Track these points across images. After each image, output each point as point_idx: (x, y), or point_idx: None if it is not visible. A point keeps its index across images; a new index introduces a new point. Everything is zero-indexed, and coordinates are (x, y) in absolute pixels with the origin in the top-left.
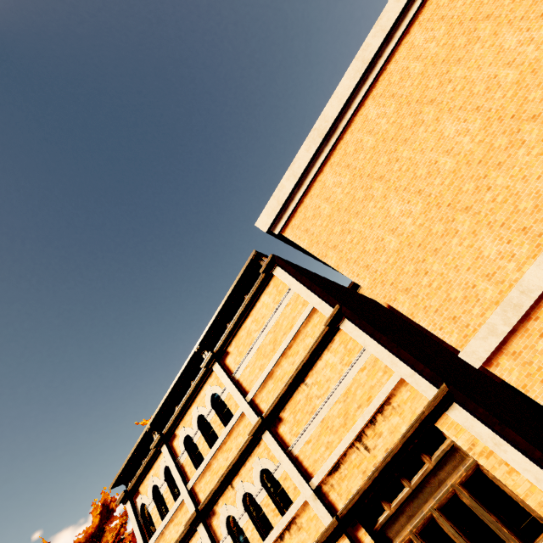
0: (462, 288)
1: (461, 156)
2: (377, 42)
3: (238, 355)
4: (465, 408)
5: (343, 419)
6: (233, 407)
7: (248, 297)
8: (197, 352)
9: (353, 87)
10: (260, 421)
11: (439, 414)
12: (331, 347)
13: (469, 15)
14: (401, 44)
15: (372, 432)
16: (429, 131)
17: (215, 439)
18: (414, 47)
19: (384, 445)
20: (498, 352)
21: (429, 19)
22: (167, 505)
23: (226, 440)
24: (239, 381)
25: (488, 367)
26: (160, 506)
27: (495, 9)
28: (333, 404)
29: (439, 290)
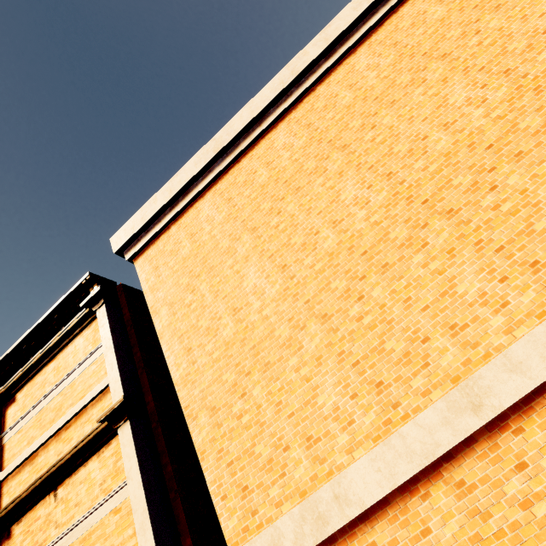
0: (273, 444)
1: (347, 236)
2: (314, 52)
3: (21, 408)
4: None
5: None
6: None
7: (60, 333)
8: None
9: (270, 100)
10: None
11: None
12: (103, 453)
13: (425, 48)
14: (342, 64)
15: None
16: (327, 185)
17: None
18: (353, 71)
19: None
20: None
21: (382, 41)
22: None
23: None
24: (4, 448)
25: None
26: None
27: (456, 49)
28: None
29: (247, 431)
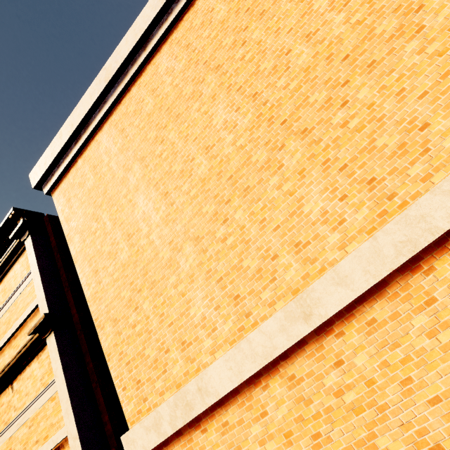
0: (157, 347)
1: (217, 161)
2: None
3: None
4: None
5: (22, 447)
6: None
7: None
8: None
9: (150, 20)
10: None
11: None
12: (40, 356)
13: None
14: None
15: None
16: (202, 111)
17: None
18: None
19: None
20: None
21: None
22: None
23: None
24: None
25: None
26: None
27: None
28: (22, 425)
29: (139, 338)
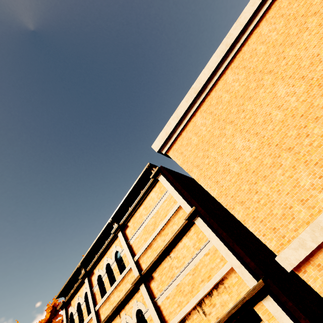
0: (282, 207)
1: (289, 111)
2: (236, 33)
3: (133, 228)
4: (277, 300)
5: (191, 287)
6: (126, 262)
7: (142, 192)
8: (110, 222)
9: (218, 62)
10: (139, 276)
11: (256, 300)
12: (188, 234)
13: (301, 13)
14: (253, 33)
15: (209, 302)
16: (267, 92)
17: (114, 281)
18: (261, 35)
19: (216, 313)
20: (306, 262)
21: (273, 16)
22: (84, 317)
23: (120, 284)
24: (132, 246)
25: (297, 272)
26: (81, 316)
27: (321, 8)
28: (186, 275)
29: (265, 206)
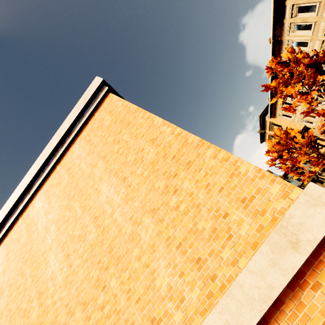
0: None
1: (42, 310)
2: (54, 144)
3: None
4: None
5: None
6: None
7: None
8: None
9: (31, 178)
10: None
11: None
12: None
13: (98, 148)
14: (69, 150)
15: None
16: (44, 256)
17: None
18: (72, 157)
19: None
20: None
21: (85, 136)
22: None
23: None
24: None
25: None
26: None
27: (109, 152)
28: None
29: None
